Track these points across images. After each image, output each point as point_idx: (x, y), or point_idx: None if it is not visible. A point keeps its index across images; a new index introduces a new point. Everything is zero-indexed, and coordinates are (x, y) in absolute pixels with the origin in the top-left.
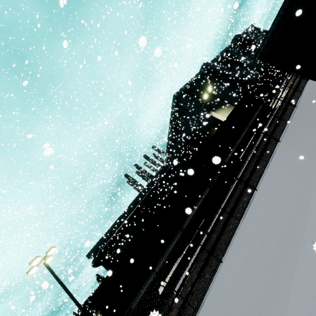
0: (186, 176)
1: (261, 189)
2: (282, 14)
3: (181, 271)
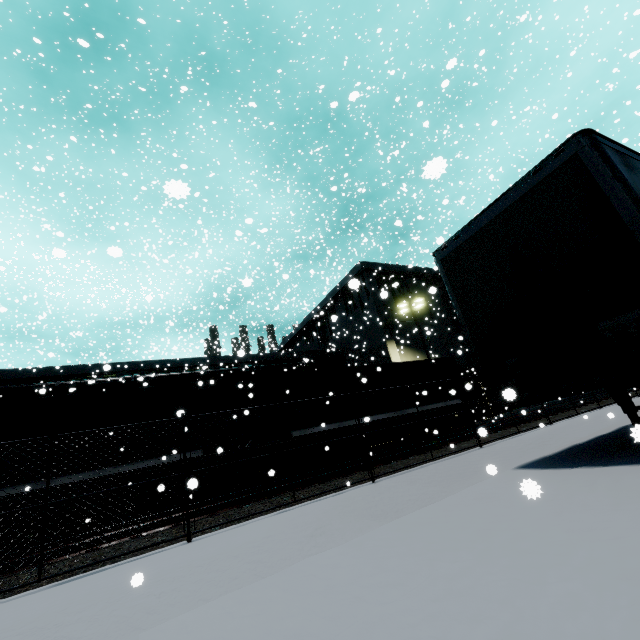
0: (193, 390)
1: (181, 550)
2: (525, 188)
3: None
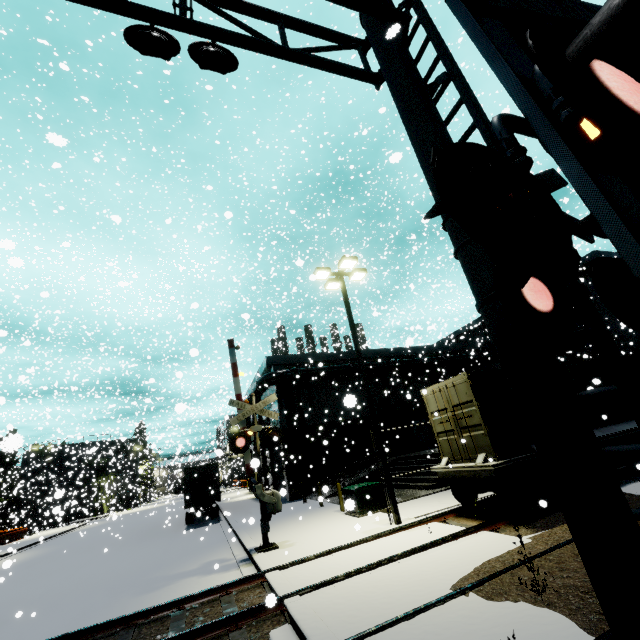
0: None
1: None
2: None
3: (622, 479)
